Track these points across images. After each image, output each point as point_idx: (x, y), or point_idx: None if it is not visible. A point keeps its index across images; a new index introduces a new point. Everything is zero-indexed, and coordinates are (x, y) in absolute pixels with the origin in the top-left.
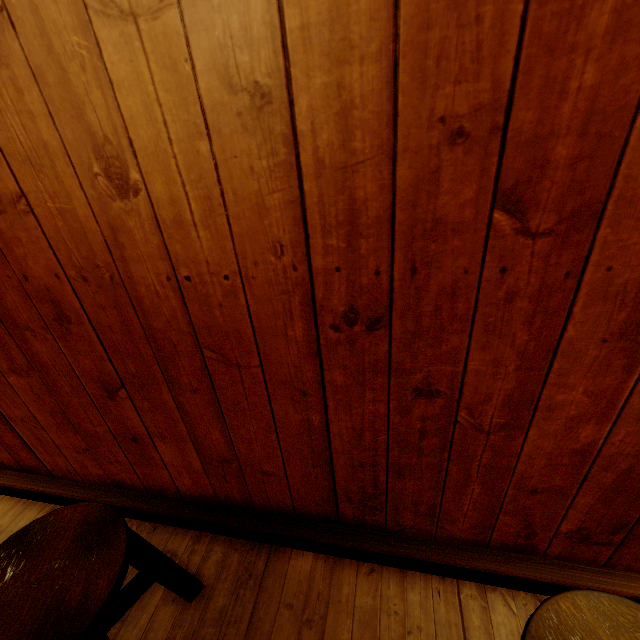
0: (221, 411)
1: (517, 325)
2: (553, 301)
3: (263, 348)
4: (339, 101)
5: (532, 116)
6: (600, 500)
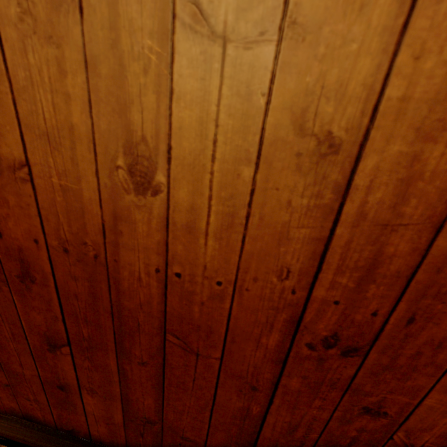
0: (163, 384)
1: None
2: None
3: (230, 346)
4: (408, 170)
5: None
6: None
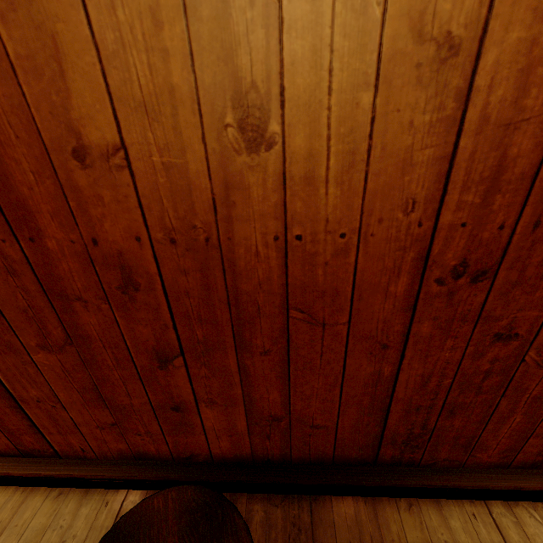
0: (288, 371)
1: None
2: None
3: (357, 305)
4: (527, 57)
5: None
6: None
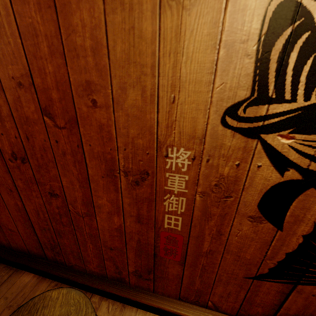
0: None
1: (71, 166)
2: (78, 157)
3: None
4: None
5: (40, 80)
6: (136, 255)
